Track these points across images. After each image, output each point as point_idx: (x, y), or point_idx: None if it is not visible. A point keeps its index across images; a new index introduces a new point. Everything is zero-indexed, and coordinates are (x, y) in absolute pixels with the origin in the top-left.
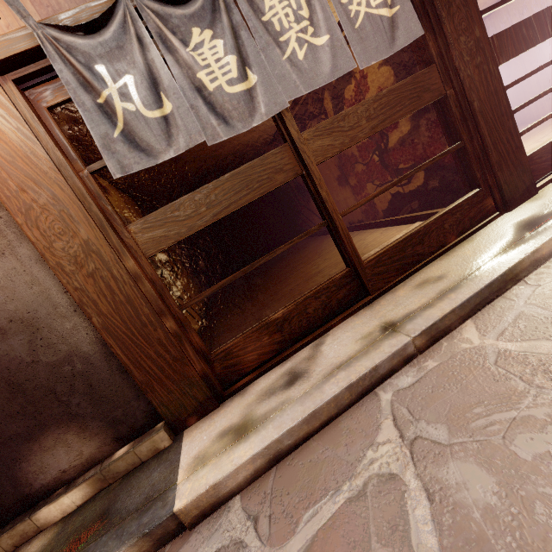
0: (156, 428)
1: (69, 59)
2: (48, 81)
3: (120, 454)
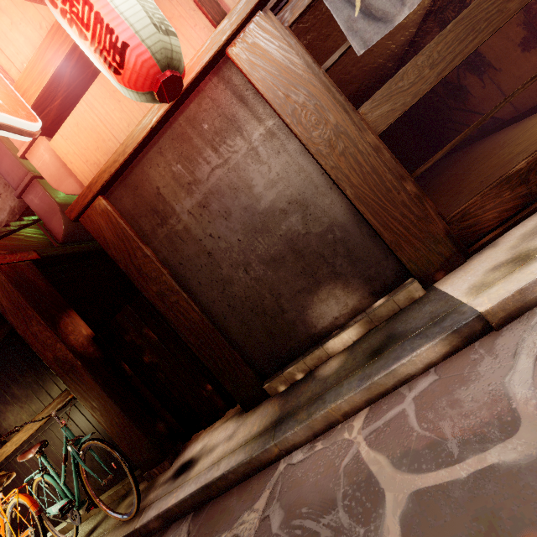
0: (406, 282)
1: None
2: (286, 4)
3: (380, 303)
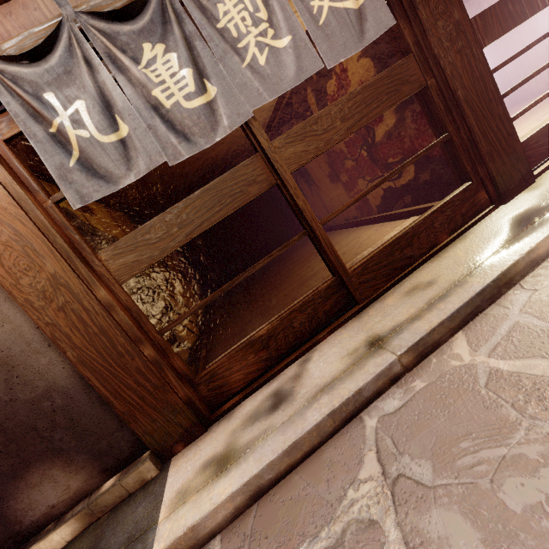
0: (142, 457)
1: (15, 90)
2: (3, 113)
3: (107, 487)
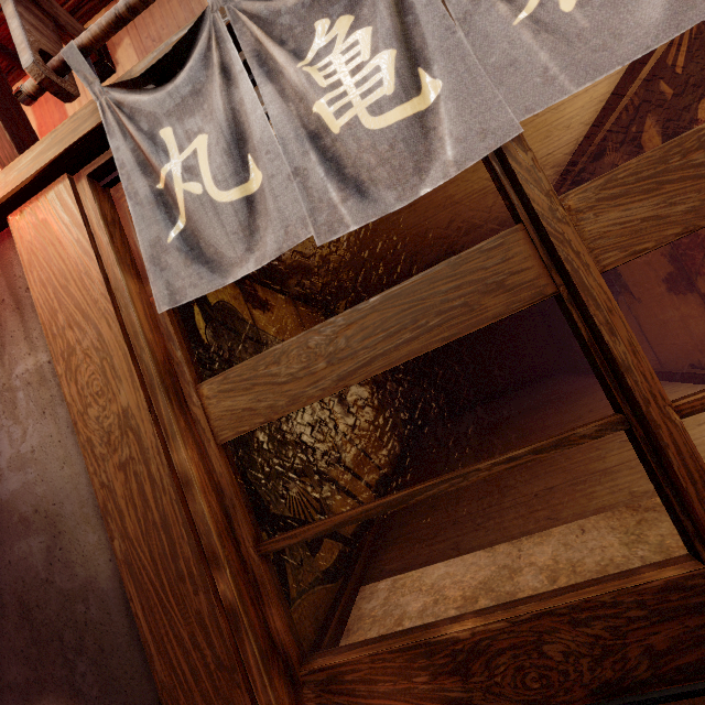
0: None
1: (128, 128)
2: None
3: None
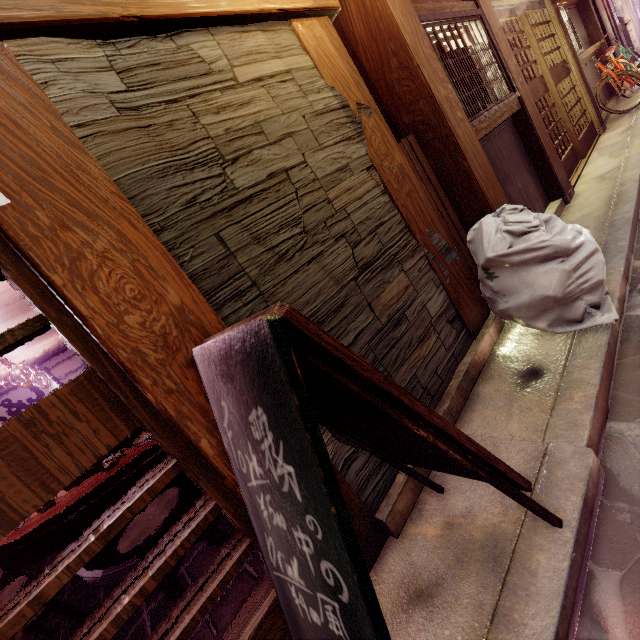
0: None
1: None
2: None
3: None
